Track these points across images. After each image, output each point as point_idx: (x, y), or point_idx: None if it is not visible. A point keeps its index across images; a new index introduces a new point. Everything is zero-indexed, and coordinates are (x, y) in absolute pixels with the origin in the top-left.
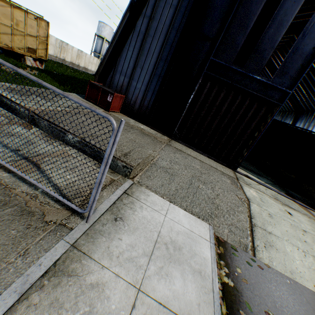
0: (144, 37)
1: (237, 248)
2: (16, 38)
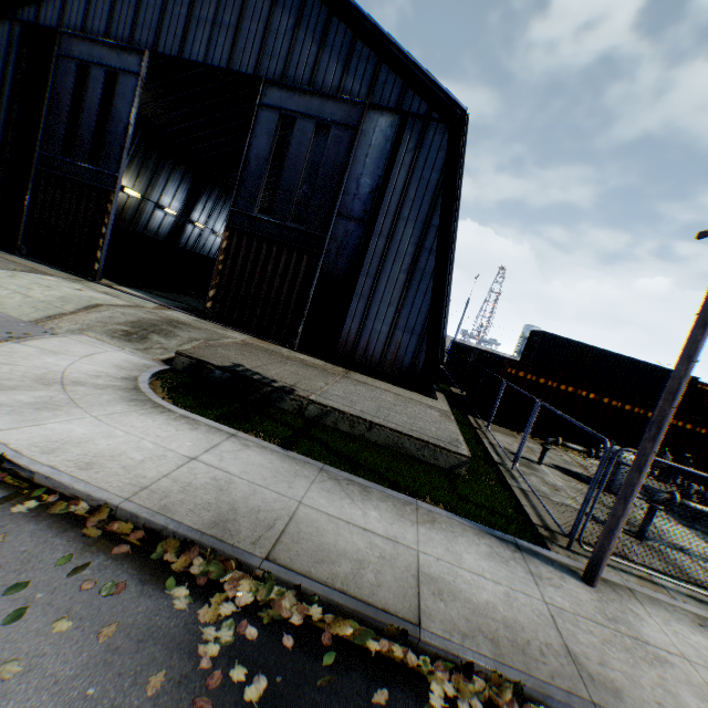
0: None
1: None
2: None
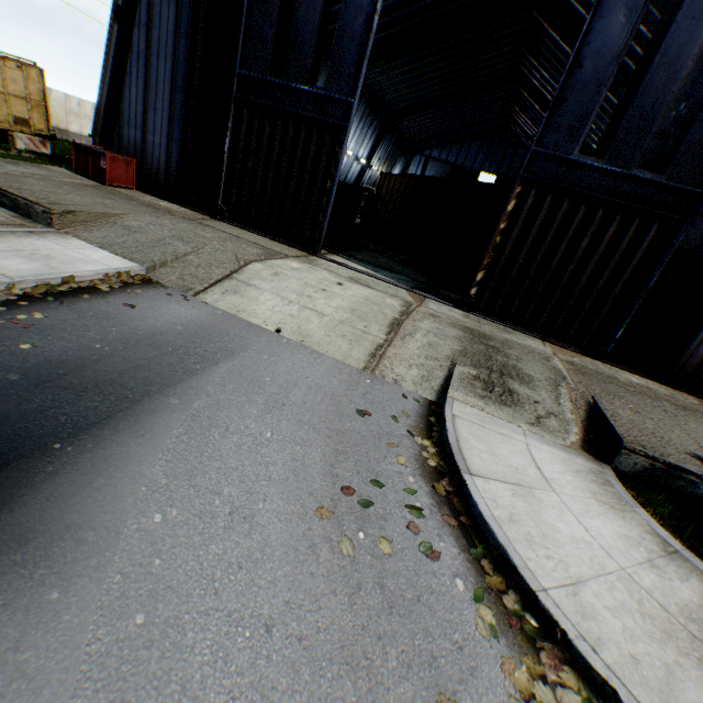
0: (148, 59)
1: (173, 289)
2: None
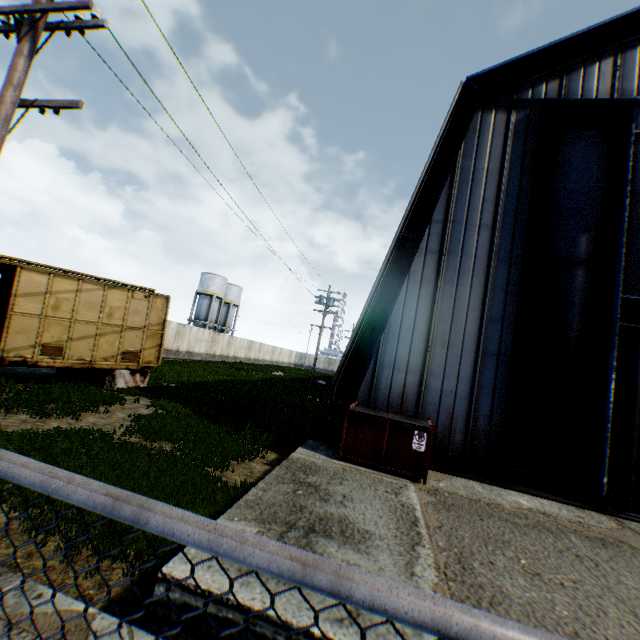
0: (436, 286)
1: None
2: (103, 340)
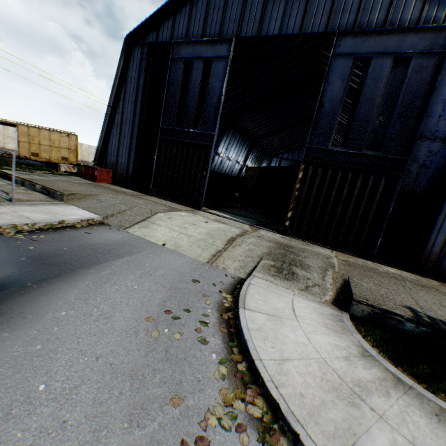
0: (121, 126)
1: (114, 226)
2: (53, 152)
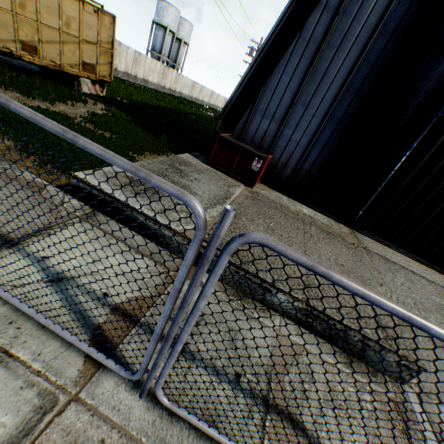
0: (319, 49)
1: None
2: (66, 49)
